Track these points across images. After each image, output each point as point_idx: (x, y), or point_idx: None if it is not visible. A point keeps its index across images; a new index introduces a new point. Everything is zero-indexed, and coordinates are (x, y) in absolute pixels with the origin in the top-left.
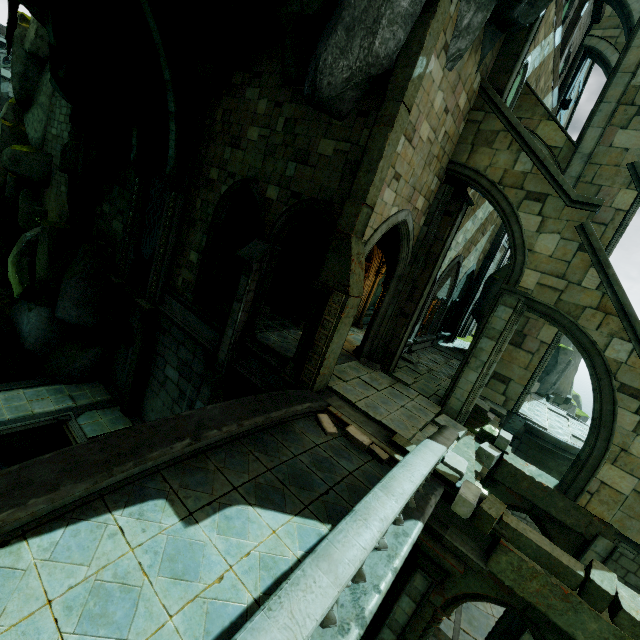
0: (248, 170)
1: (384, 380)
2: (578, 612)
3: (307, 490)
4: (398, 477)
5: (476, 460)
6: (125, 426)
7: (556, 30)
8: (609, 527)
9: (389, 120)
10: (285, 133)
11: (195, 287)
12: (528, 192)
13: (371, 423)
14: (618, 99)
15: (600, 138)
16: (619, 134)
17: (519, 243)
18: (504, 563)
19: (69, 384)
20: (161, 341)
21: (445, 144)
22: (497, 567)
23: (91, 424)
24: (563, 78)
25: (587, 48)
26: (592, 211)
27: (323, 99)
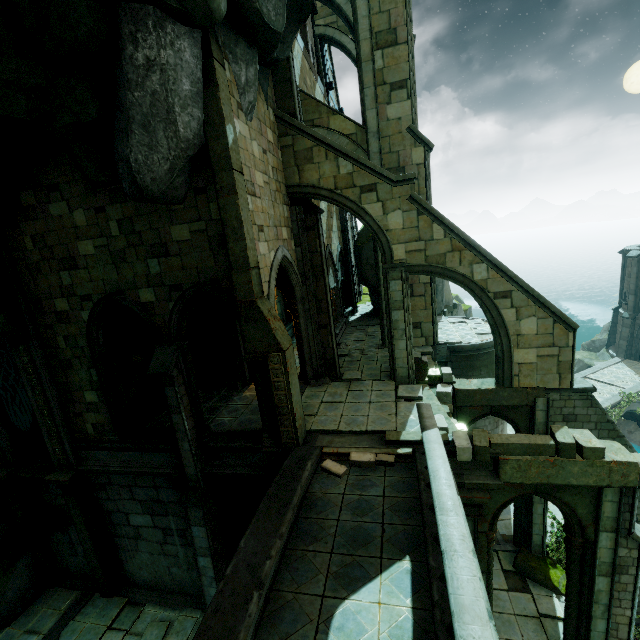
0: (104, 285)
1: (340, 389)
2: (564, 467)
3: (370, 543)
4: (440, 491)
5: (441, 404)
6: (120, 607)
7: (297, 38)
8: (538, 389)
9: (230, 189)
10: (125, 235)
11: (114, 425)
12: (361, 187)
13: (362, 437)
14: (373, 83)
15: (378, 116)
16: (388, 109)
17: (377, 228)
18: (509, 471)
19: (14, 621)
20: (106, 498)
21: (277, 176)
22: (507, 476)
23: (79, 639)
24: (316, 66)
25: (320, 36)
26: (412, 184)
27: (155, 195)
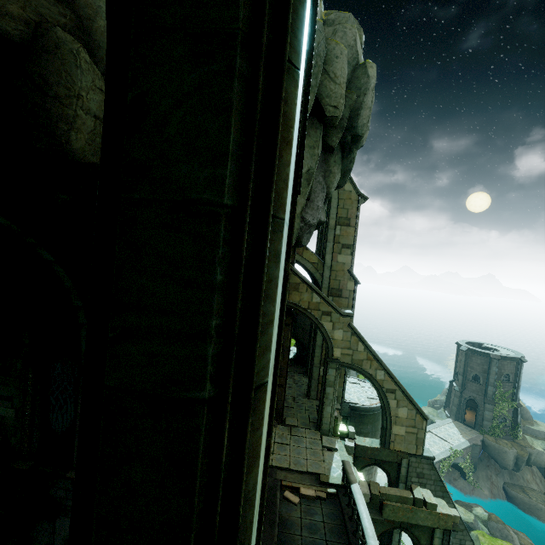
0: None
1: (285, 432)
2: (416, 513)
3: None
4: (366, 525)
5: (347, 454)
6: None
7: None
8: (404, 453)
9: None
10: None
11: None
12: (323, 311)
13: (305, 476)
14: (333, 241)
15: (332, 259)
16: (339, 256)
17: (327, 336)
18: (388, 511)
19: None
20: None
21: None
22: (386, 515)
23: None
24: None
25: None
26: (351, 318)
27: None
